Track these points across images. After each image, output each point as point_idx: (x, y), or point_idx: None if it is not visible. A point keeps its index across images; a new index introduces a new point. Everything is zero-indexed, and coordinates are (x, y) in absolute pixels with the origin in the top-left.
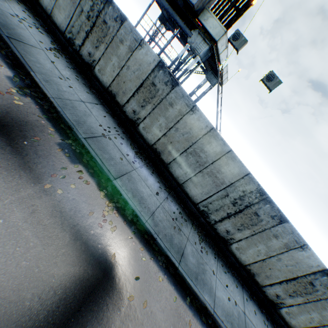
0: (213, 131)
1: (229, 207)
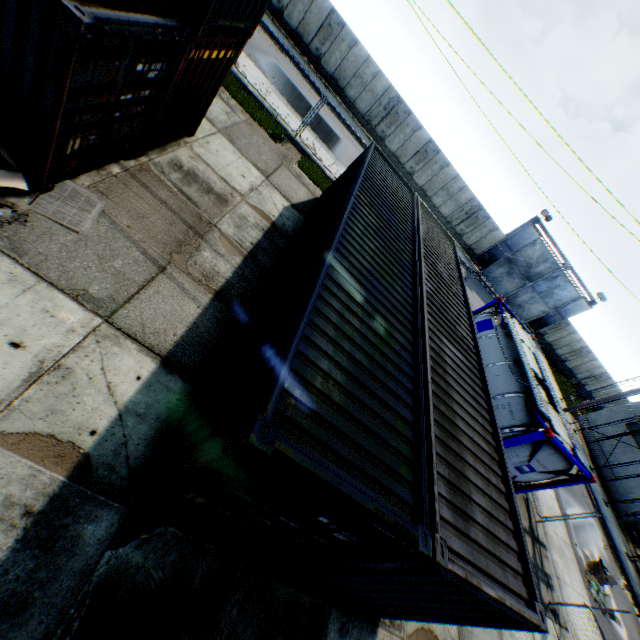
0: None
1: None
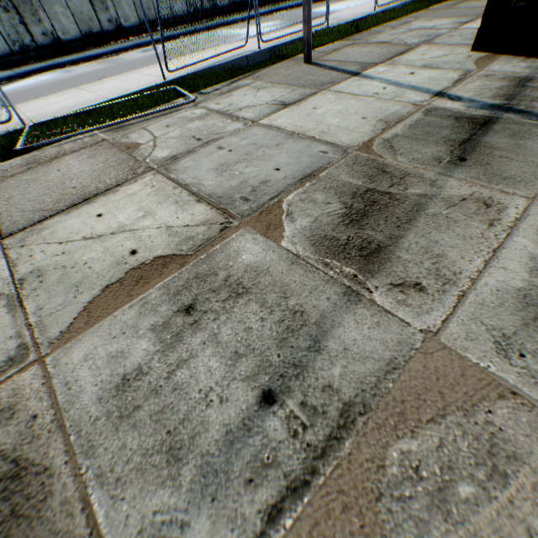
0: None
1: None
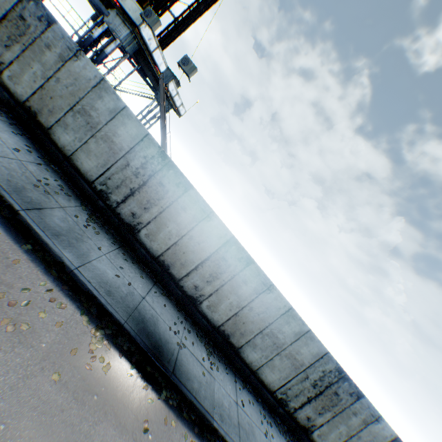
0: (104, 84)
1: (132, 181)
